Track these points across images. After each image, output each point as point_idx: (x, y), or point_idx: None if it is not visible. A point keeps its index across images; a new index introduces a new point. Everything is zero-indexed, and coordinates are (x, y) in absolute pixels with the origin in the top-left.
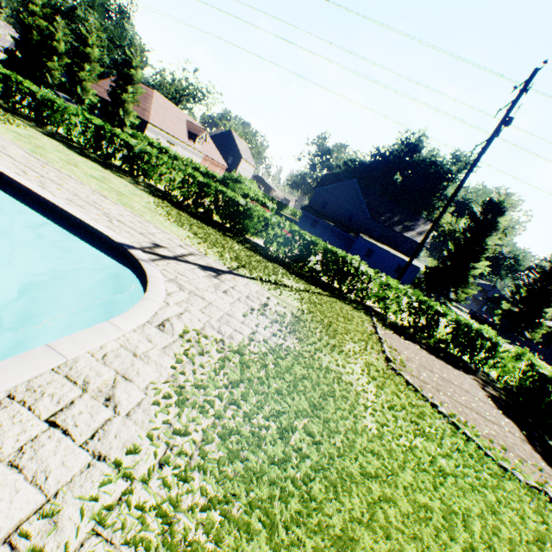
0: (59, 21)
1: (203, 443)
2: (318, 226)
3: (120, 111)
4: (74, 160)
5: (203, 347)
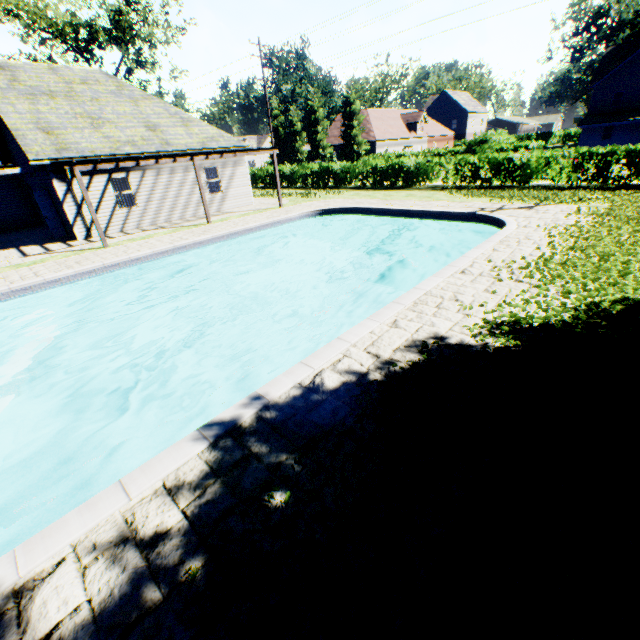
0: (291, 109)
1: (574, 240)
2: (615, 133)
3: (353, 147)
4: (385, 194)
5: (551, 228)
